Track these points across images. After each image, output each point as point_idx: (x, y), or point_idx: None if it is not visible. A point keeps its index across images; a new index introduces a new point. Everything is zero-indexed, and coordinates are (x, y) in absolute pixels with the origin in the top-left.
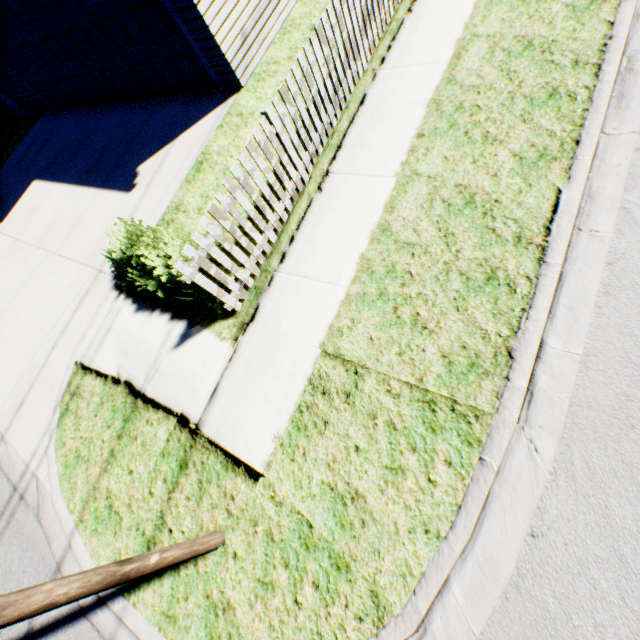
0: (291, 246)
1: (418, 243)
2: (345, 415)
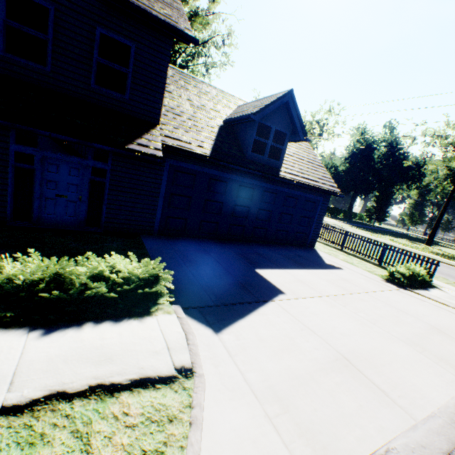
0: None
1: None
2: None
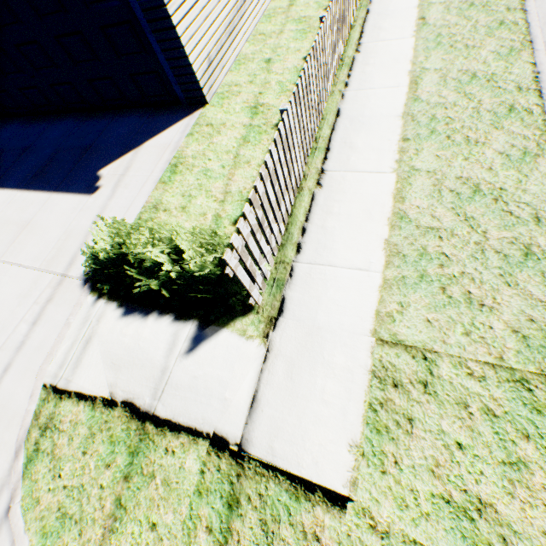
0: (304, 236)
1: (441, 227)
2: (430, 407)
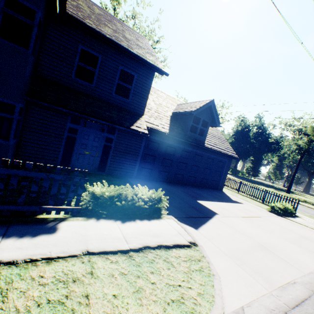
0: None
1: None
2: (313, 218)
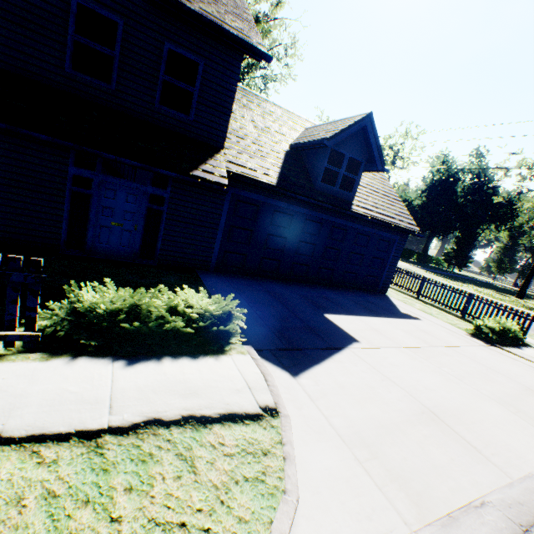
0: None
1: None
2: None
